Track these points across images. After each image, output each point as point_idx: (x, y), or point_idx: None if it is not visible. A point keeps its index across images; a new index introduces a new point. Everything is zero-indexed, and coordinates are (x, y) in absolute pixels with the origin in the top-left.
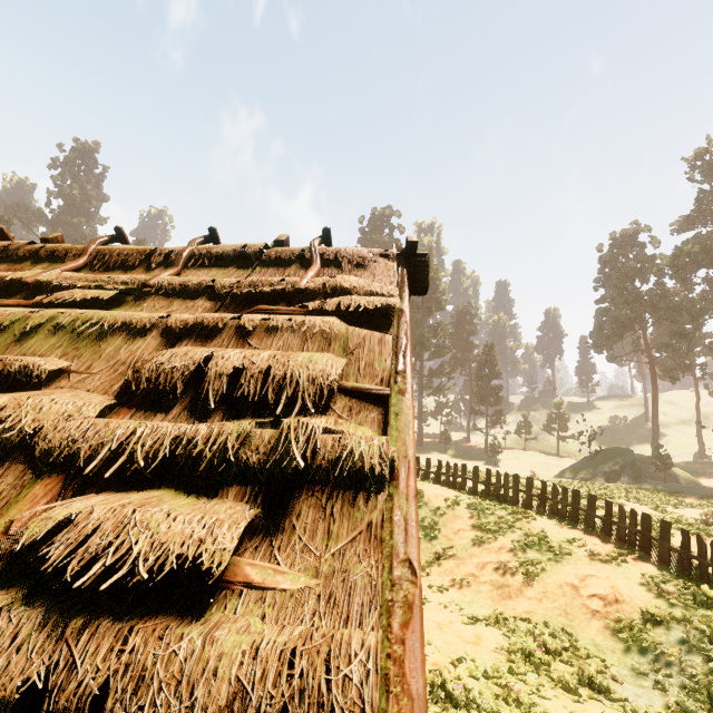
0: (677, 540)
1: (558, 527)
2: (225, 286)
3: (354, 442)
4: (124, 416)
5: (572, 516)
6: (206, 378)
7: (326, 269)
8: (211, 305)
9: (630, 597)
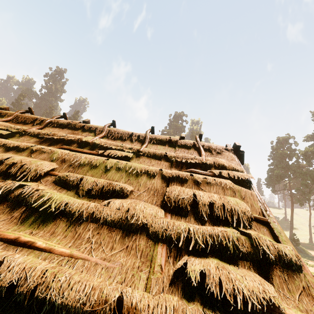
0: None
1: None
2: (172, 156)
3: (283, 248)
4: (169, 217)
5: None
6: (199, 205)
7: (205, 152)
8: (167, 164)
9: None
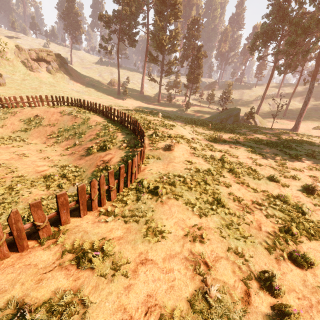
0: (162, 143)
1: (126, 136)
2: None
3: None
4: None
5: (134, 132)
6: None
7: None
8: None
9: (112, 161)
